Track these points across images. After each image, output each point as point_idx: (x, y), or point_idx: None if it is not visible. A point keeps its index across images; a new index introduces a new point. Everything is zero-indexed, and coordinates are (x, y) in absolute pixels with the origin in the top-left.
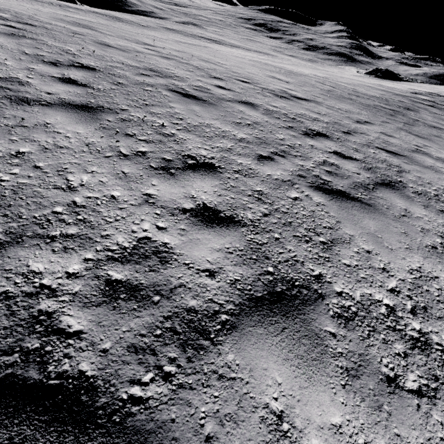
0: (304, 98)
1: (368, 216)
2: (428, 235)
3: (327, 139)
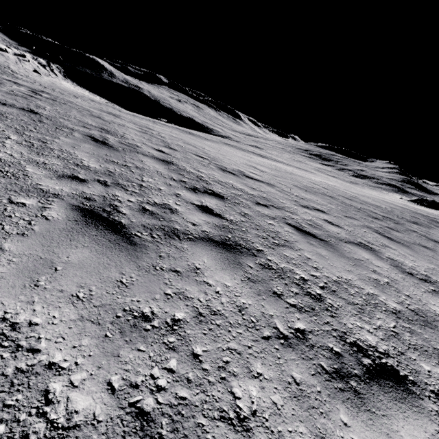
0: (259, 180)
1: (100, 249)
2: (171, 302)
3: (216, 198)
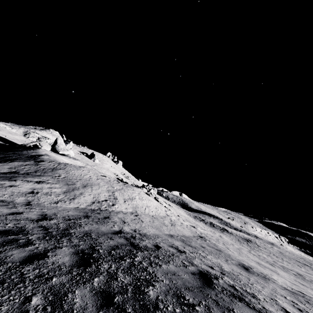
0: None
1: None
2: None
3: None
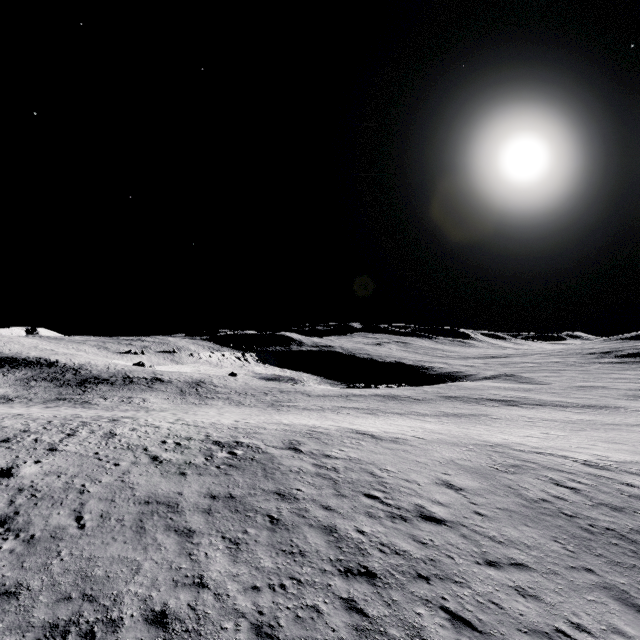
0: (440, 518)
1: None
2: None
3: (367, 580)
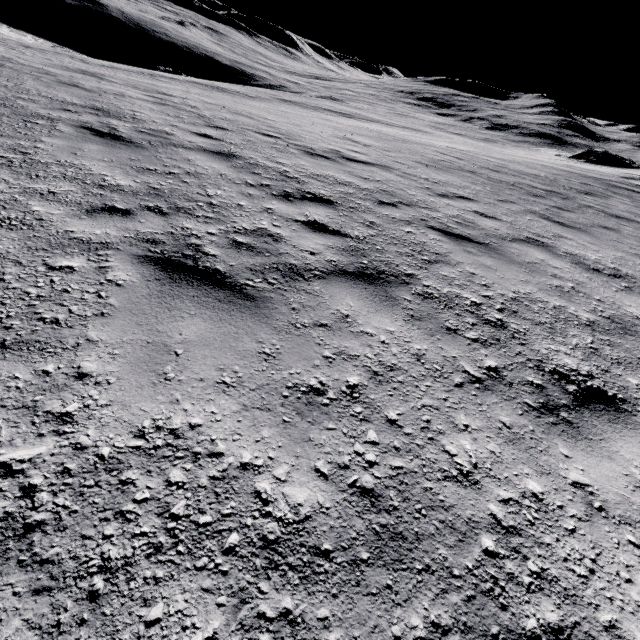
0: (366, 162)
1: (214, 314)
2: (336, 366)
3: (323, 205)
